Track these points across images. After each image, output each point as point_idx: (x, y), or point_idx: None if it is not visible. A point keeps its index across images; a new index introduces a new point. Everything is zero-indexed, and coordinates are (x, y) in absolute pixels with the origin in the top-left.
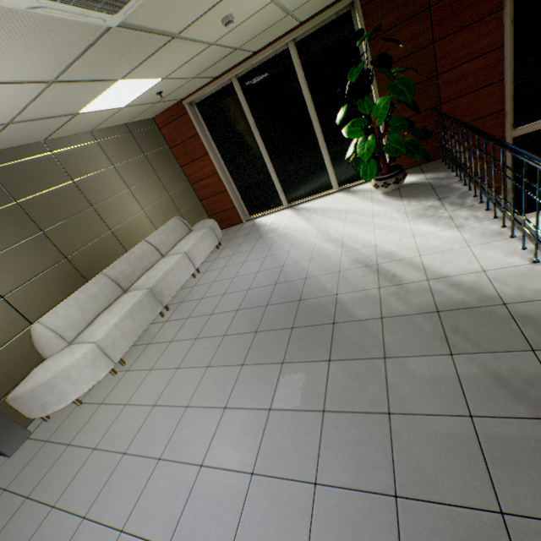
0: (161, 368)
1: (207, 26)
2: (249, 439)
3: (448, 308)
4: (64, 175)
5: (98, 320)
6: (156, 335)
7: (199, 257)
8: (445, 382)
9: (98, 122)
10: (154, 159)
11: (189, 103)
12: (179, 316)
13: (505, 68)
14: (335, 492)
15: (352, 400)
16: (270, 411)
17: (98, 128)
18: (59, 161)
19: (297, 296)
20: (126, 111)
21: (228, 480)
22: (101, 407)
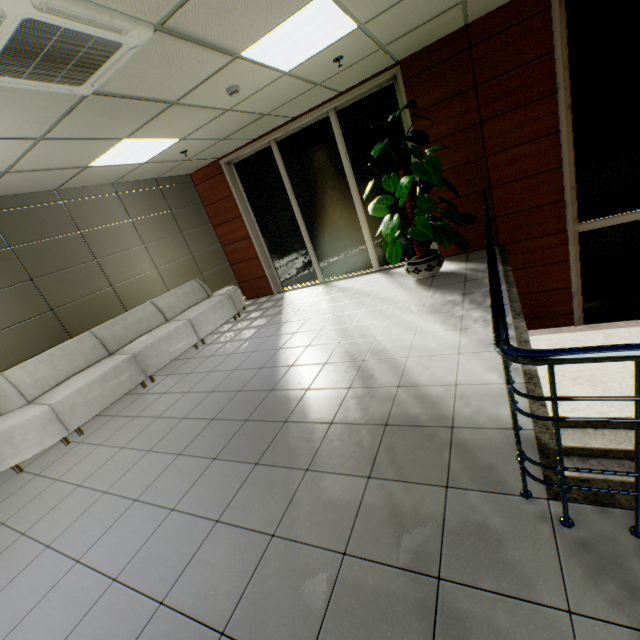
0: (109, 445)
1: (211, 95)
2: (136, 539)
3: (398, 422)
4: (71, 225)
5: (67, 382)
6: (127, 407)
7: (207, 327)
8: (344, 509)
9: (118, 176)
10: (182, 216)
11: (227, 163)
12: (158, 390)
13: (562, 154)
14: (172, 616)
15: (250, 513)
16: (172, 511)
17: (121, 180)
18: (69, 211)
19: (271, 384)
20: (149, 166)
21: (90, 582)
22: (35, 479)
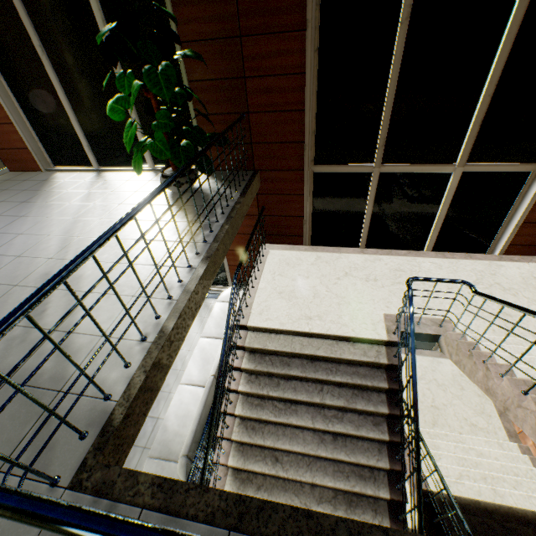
0: None
1: None
2: None
3: (20, 379)
4: None
5: None
6: None
7: None
8: None
9: None
10: None
11: None
12: None
13: (305, 98)
14: None
15: None
16: None
17: None
18: None
19: None
20: None
21: None
22: None
